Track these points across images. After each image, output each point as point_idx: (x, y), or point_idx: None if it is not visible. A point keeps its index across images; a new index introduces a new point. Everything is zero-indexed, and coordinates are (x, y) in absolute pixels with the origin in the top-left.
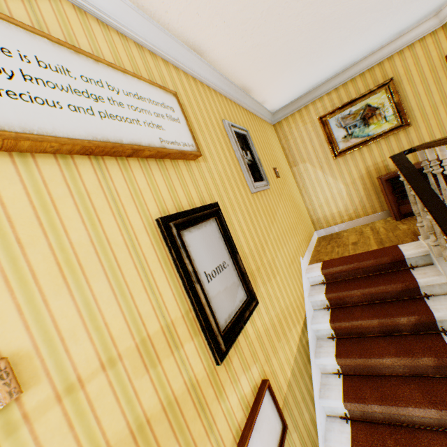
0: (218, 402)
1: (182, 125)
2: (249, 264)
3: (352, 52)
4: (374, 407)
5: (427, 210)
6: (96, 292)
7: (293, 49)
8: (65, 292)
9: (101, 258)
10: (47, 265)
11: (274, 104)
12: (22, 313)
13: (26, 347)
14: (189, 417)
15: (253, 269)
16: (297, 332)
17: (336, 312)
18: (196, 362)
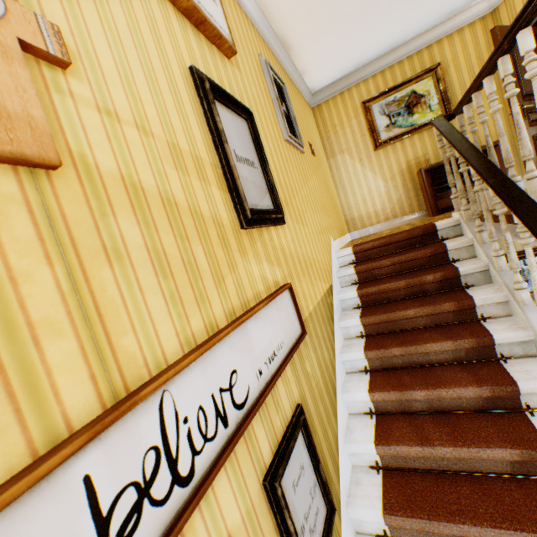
0: (241, 257)
1: (219, 11)
2: (278, 191)
3: (401, 27)
4: (394, 350)
5: (458, 154)
6: (132, 68)
7: None
8: (105, 42)
9: (137, 49)
10: (89, 7)
11: (314, 80)
12: (68, 20)
13: (72, 48)
14: (213, 240)
15: (282, 199)
16: (323, 288)
17: (364, 284)
18: (222, 209)
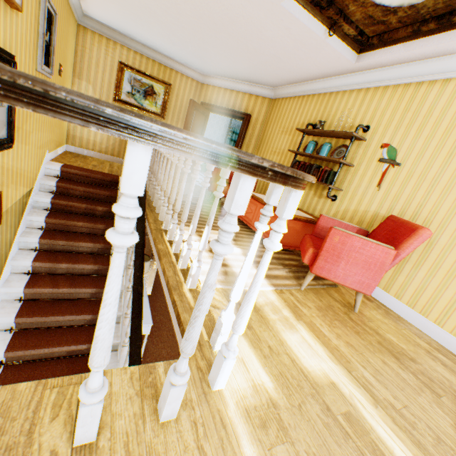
0: None
1: None
2: (16, 120)
3: (162, 46)
4: (61, 242)
5: None
6: None
7: (130, 2)
8: None
9: None
10: None
11: (91, 10)
12: None
13: None
14: None
15: (17, 126)
16: (24, 192)
17: (60, 196)
18: None
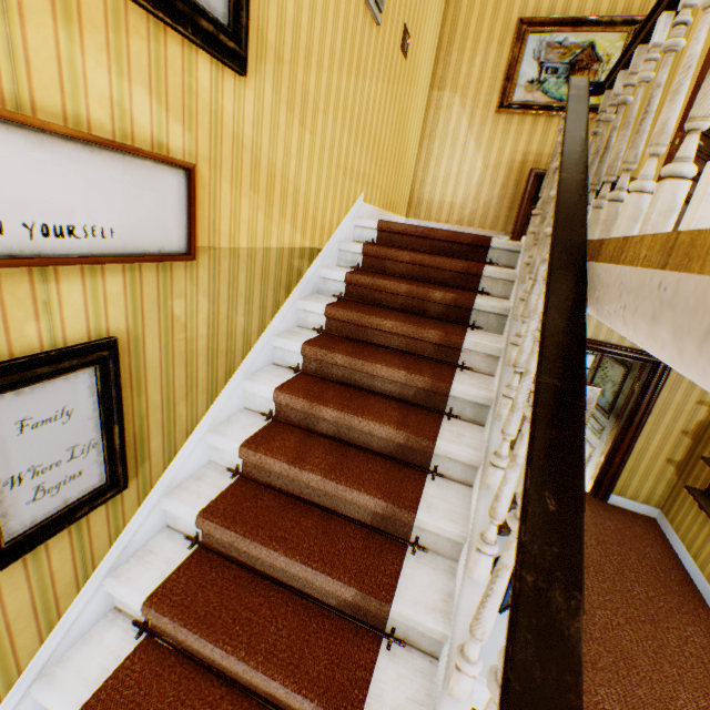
0: (51, 15)
1: None
2: (267, 18)
3: None
4: (338, 357)
5: (563, 130)
6: None
7: None
8: None
9: None
10: None
11: None
12: None
13: None
14: None
15: (270, 40)
16: (293, 240)
17: (364, 272)
18: None
